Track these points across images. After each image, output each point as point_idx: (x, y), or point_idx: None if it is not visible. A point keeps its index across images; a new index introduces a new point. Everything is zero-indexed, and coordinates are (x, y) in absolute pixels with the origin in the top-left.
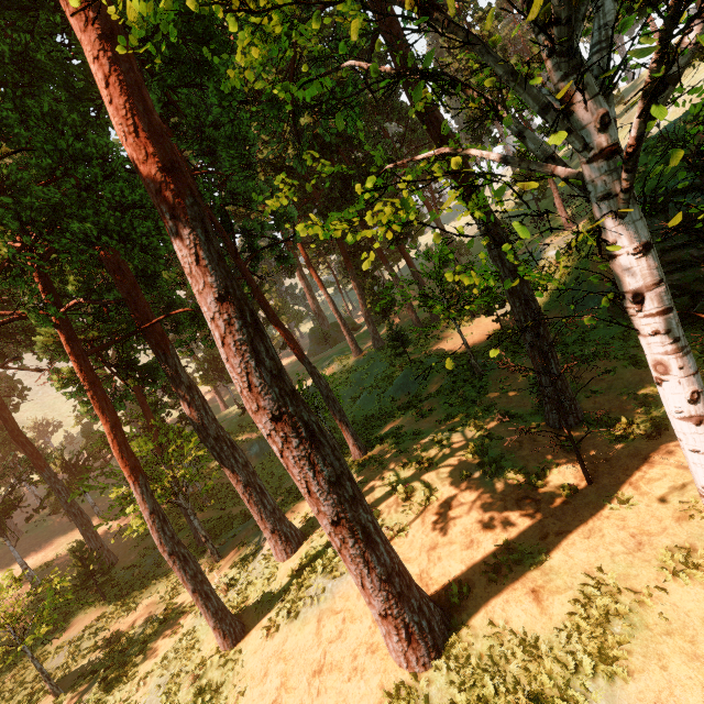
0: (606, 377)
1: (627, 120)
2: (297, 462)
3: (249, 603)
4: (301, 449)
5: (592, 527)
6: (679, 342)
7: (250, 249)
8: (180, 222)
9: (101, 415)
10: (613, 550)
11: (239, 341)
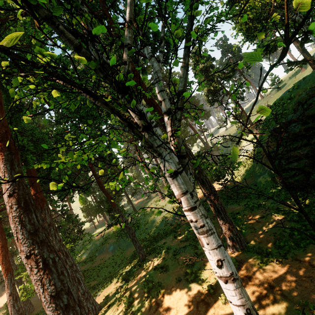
0: (262, 220)
1: (284, 89)
2: (36, 283)
3: None
4: (38, 275)
5: None
6: (203, 227)
7: (100, 157)
8: (1, 162)
9: None
10: None
11: (14, 216)
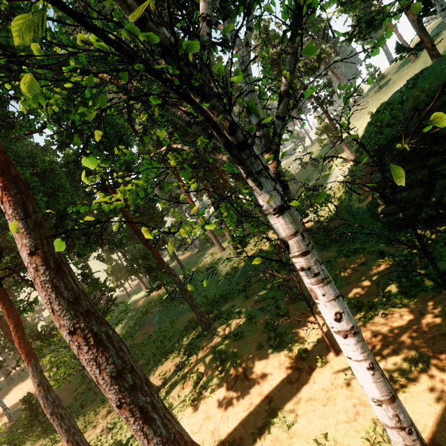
0: (361, 268)
1: (387, 88)
2: (88, 363)
3: (115, 445)
4: (90, 353)
5: (330, 395)
6: (318, 276)
7: None
8: (7, 206)
9: (8, 319)
10: (338, 418)
11: (43, 281)
